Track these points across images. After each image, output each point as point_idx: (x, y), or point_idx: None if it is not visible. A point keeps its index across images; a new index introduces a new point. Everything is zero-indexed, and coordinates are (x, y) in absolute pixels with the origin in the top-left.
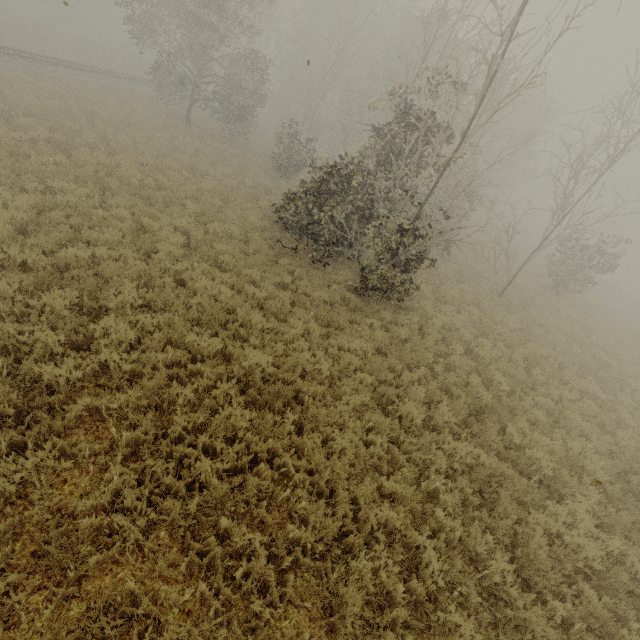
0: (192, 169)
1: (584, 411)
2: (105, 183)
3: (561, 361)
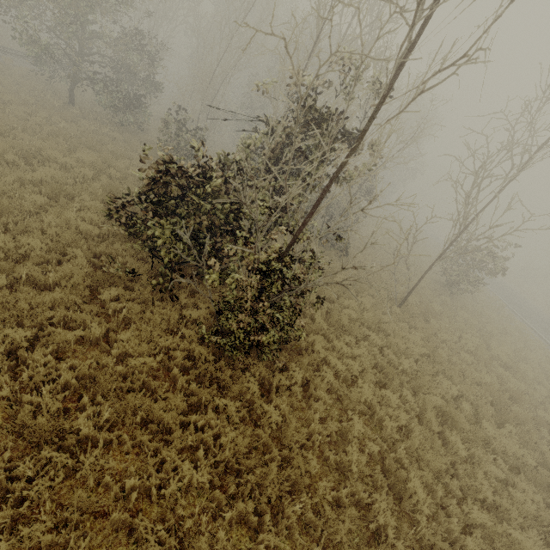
0: (26, 153)
1: (524, 513)
2: None
3: (473, 398)
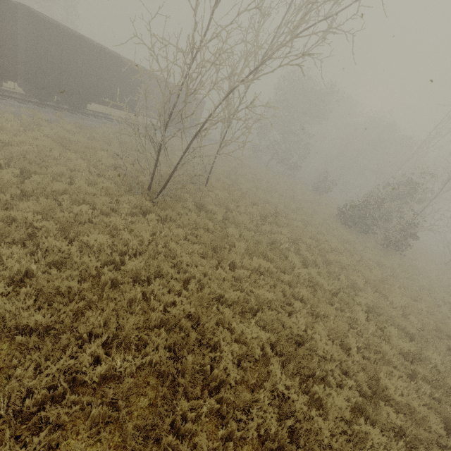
0: (292, 190)
1: None
2: (281, 195)
3: None
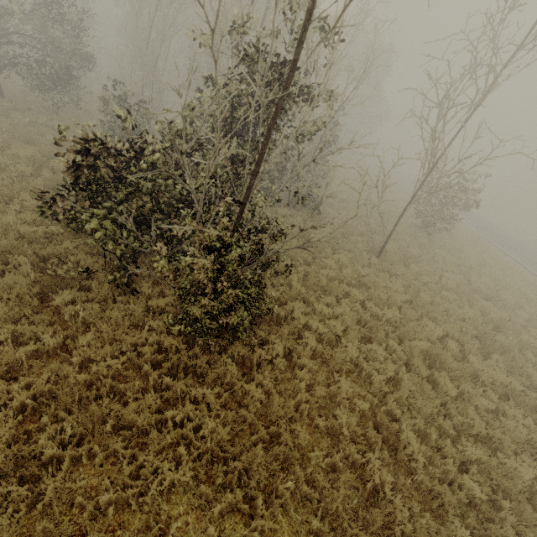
0: None
1: (517, 439)
2: None
3: (458, 335)
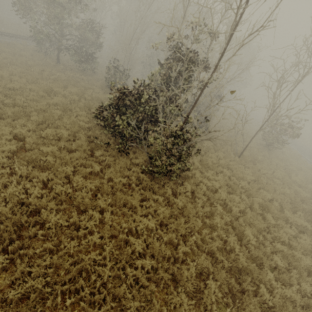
0: (47, 90)
1: (304, 248)
2: None
3: (280, 200)
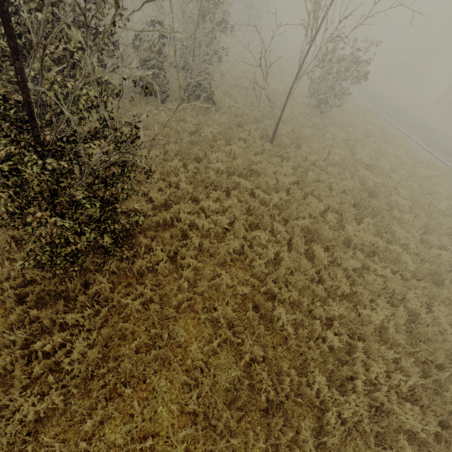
0: None
1: (375, 290)
2: None
3: (338, 206)
